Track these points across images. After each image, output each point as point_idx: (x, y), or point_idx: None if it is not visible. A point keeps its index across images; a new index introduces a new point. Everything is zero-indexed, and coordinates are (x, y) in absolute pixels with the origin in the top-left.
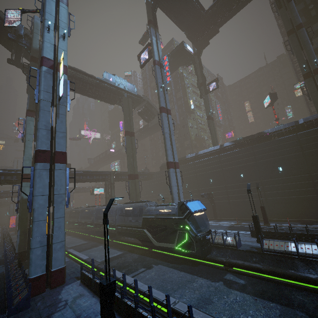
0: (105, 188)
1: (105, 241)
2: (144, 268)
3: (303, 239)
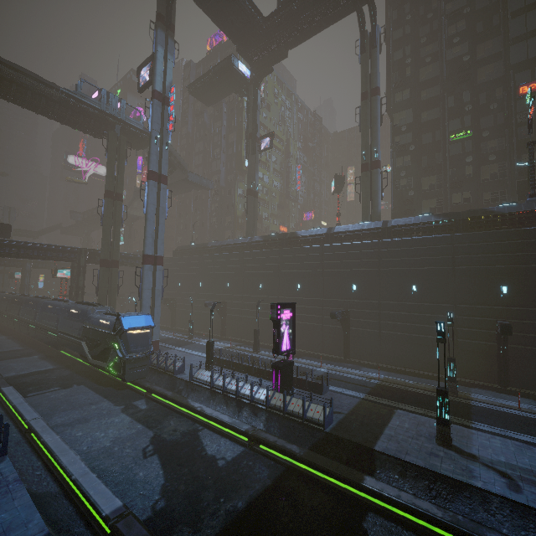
0: (71, 272)
1: None
2: (60, 387)
3: (249, 372)
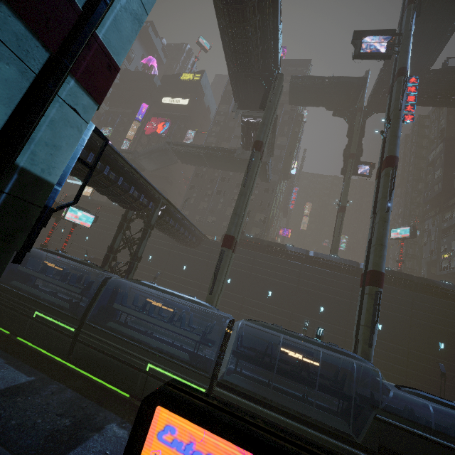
0: (120, 225)
1: None
2: None
3: None
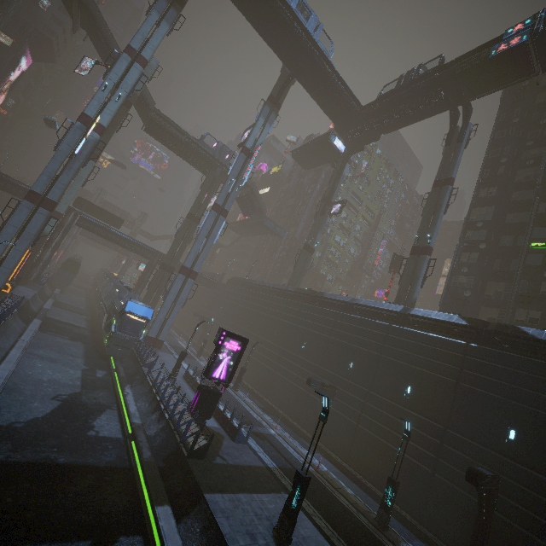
0: (145, 267)
1: None
2: (70, 338)
3: None
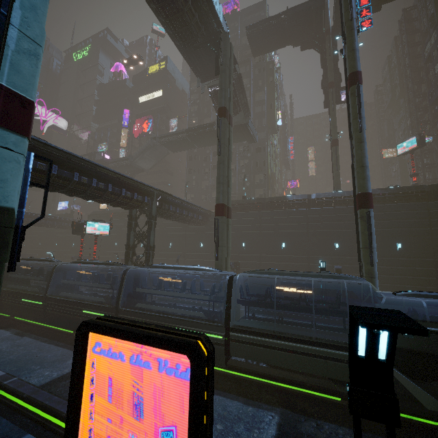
0: (129, 225)
1: None
2: None
3: None
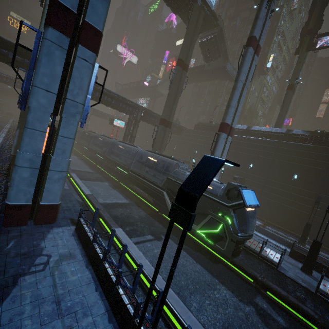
0: (127, 123)
1: (159, 263)
2: (152, 235)
3: None
